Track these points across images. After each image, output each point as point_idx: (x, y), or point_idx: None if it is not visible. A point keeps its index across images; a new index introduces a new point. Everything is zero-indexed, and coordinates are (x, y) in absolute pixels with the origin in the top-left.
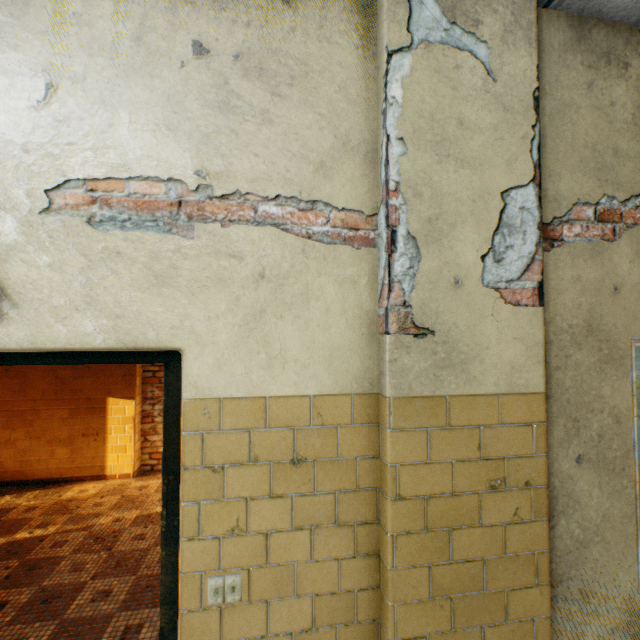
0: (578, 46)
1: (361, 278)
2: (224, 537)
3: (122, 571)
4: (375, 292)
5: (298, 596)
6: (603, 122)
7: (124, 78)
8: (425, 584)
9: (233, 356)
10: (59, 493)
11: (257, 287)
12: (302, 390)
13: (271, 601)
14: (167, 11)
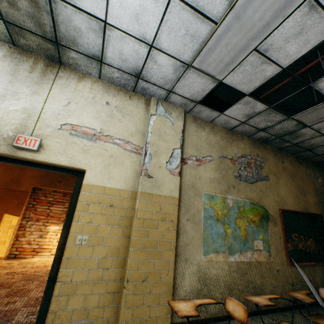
0: (194, 122)
1: (137, 162)
2: (86, 224)
3: (2, 287)
4: (140, 166)
5: (104, 246)
6: (199, 139)
7: (88, 105)
8: (141, 244)
9: (100, 174)
10: None
11: (110, 158)
12: (116, 187)
13: (95, 246)
14: (102, 94)
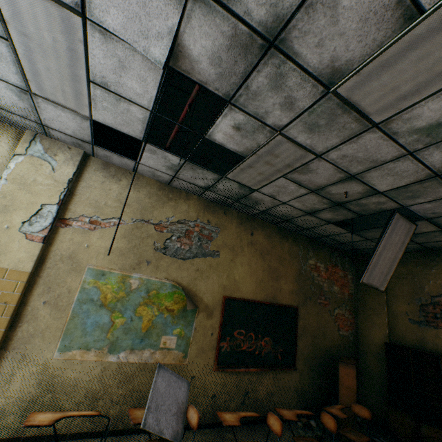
0: (103, 170)
1: None
2: None
3: None
4: None
5: None
6: (104, 194)
7: None
8: None
9: None
10: None
11: None
12: None
13: None
14: None
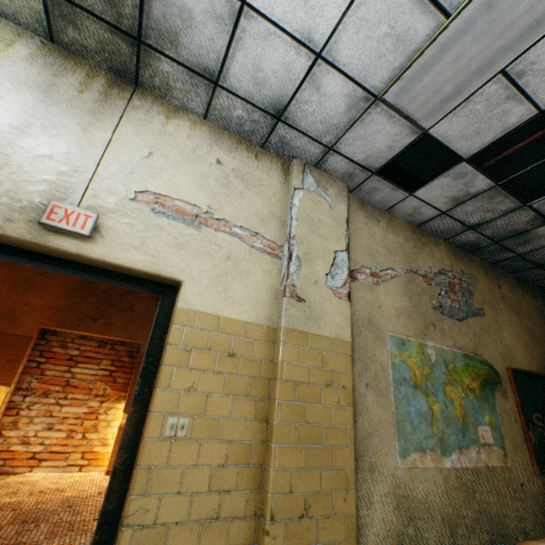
0: (362, 209)
1: (274, 271)
2: (183, 392)
3: None
4: (279, 279)
5: (220, 440)
6: (372, 238)
7: (185, 161)
8: (293, 435)
9: (209, 291)
10: None
11: (226, 262)
12: (240, 317)
13: (203, 441)
14: (209, 145)
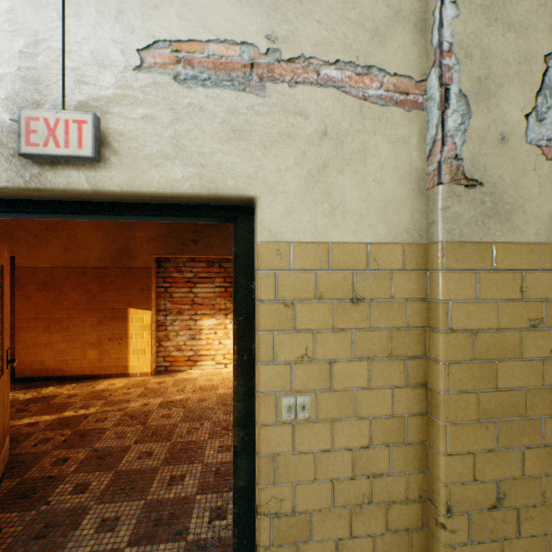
0: None
1: (411, 138)
2: (294, 363)
3: (158, 439)
4: (423, 152)
5: (357, 418)
6: None
7: None
8: (472, 408)
9: (300, 205)
10: (92, 386)
11: (320, 143)
12: (360, 238)
13: (334, 421)
14: None
